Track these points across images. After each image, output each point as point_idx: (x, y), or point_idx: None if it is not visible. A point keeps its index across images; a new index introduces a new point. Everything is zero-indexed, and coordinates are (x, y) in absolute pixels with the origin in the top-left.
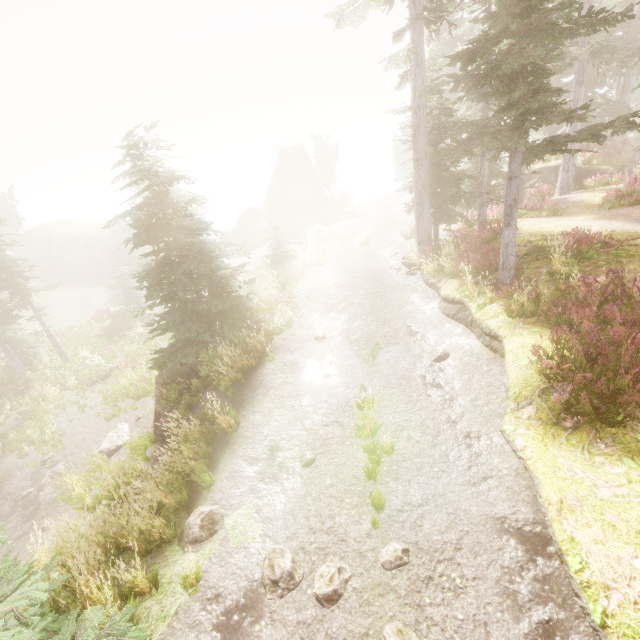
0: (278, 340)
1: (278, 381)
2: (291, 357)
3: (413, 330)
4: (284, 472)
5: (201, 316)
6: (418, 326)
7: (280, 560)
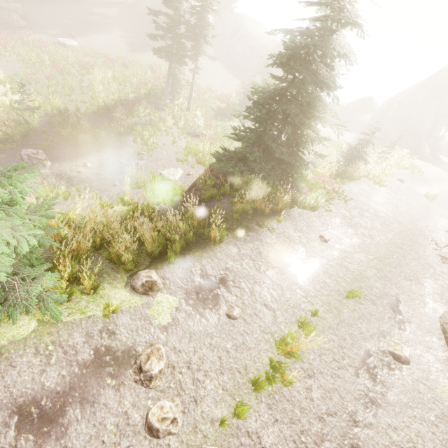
0: (296, 211)
1: (268, 240)
2: (292, 232)
3: (399, 307)
4: (213, 303)
5: (267, 150)
6: (406, 309)
7: (155, 361)
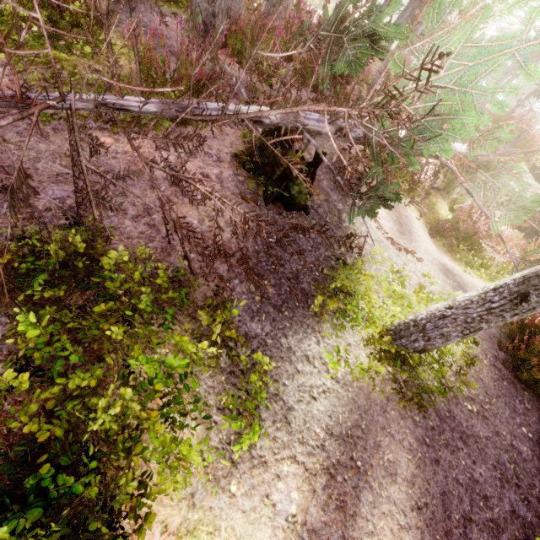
0: None
1: None
2: None
3: None
4: None
5: None
6: None
7: None
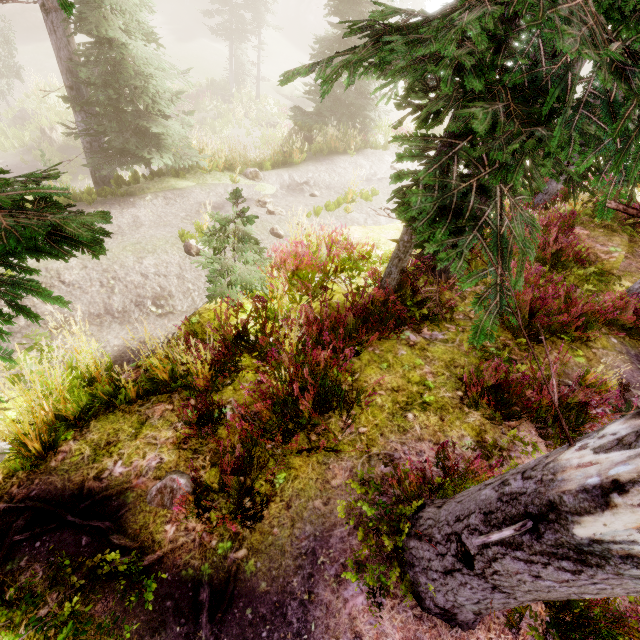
0: (369, 151)
1: (342, 165)
2: (363, 162)
3: None
4: (300, 191)
5: (336, 99)
6: None
7: (267, 198)
